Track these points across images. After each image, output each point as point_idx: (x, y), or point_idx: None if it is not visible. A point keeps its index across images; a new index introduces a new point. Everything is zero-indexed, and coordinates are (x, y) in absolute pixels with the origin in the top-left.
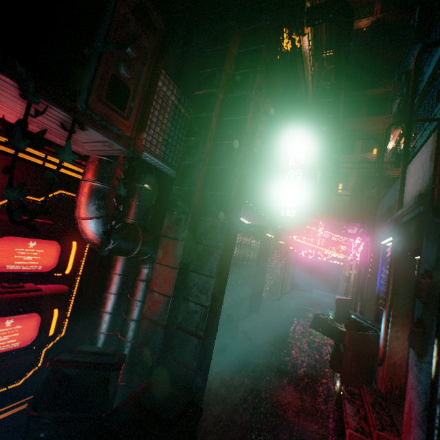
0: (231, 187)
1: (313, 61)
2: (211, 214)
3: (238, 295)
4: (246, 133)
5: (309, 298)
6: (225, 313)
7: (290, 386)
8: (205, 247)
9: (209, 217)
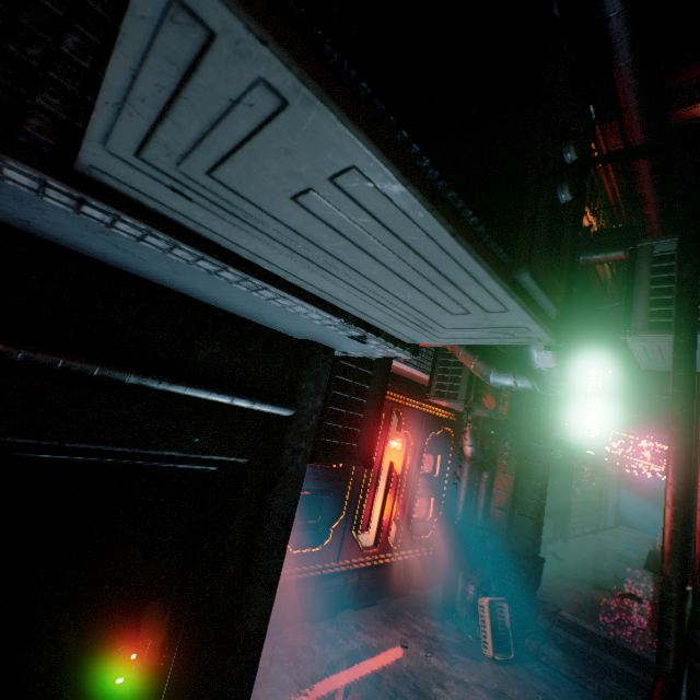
0: (546, 424)
1: None
2: (533, 441)
3: None
4: None
5: (650, 540)
6: None
7: (611, 597)
8: (532, 463)
9: (532, 443)
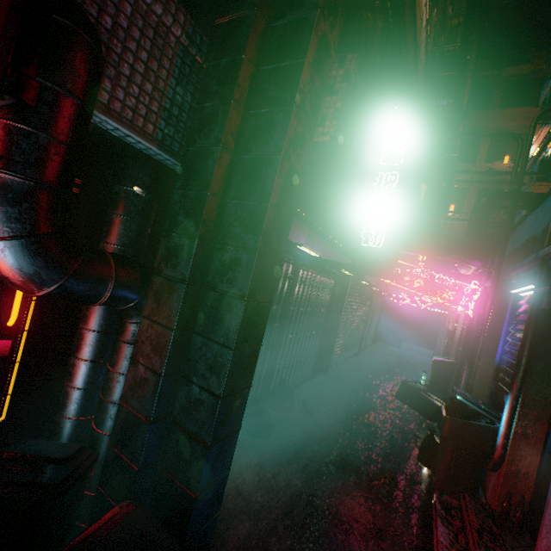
0: (268, 192)
1: (431, 10)
2: (233, 240)
3: (299, 353)
4: (300, 91)
5: (397, 354)
6: (279, 377)
7: (358, 490)
8: (221, 296)
9: (229, 244)
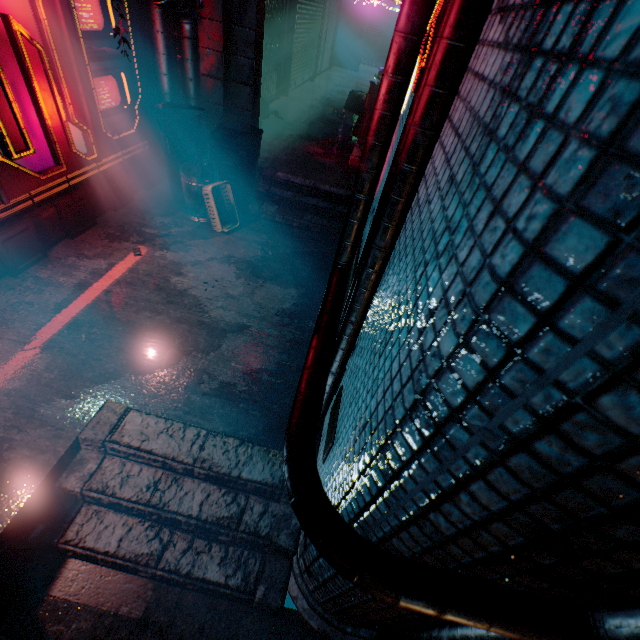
0: None
1: None
2: None
3: (264, 70)
4: None
5: (353, 78)
6: None
7: (317, 146)
8: None
9: None
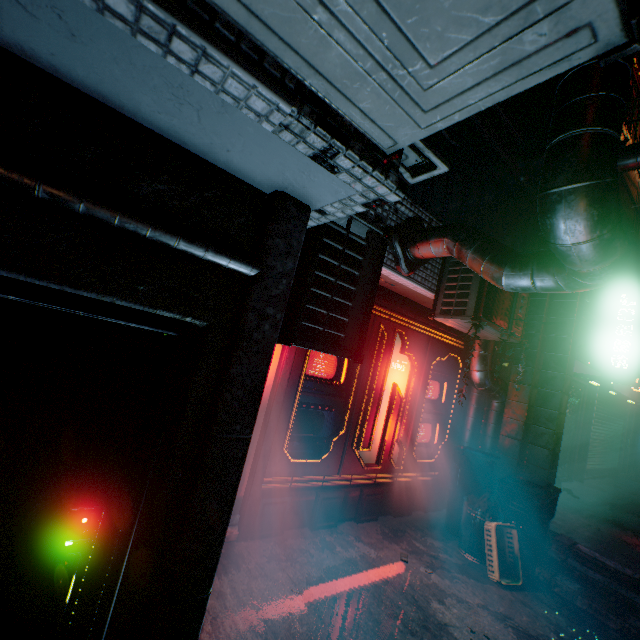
0: (566, 350)
1: None
2: (550, 368)
3: None
4: (575, 311)
5: None
6: None
7: (636, 537)
8: (548, 391)
9: (548, 370)
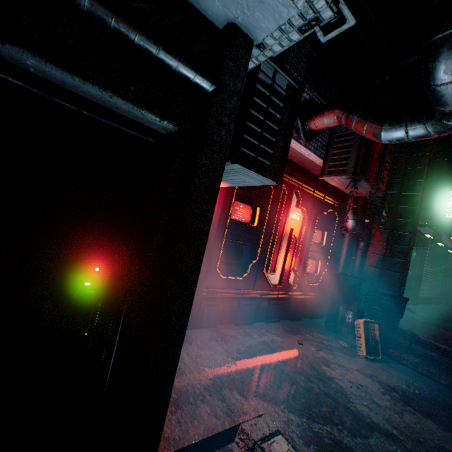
0: (415, 203)
1: None
2: (403, 217)
3: None
4: (423, 175)
5: None
6: None
7: None
8: (401, 233)
9: (402, 219)
